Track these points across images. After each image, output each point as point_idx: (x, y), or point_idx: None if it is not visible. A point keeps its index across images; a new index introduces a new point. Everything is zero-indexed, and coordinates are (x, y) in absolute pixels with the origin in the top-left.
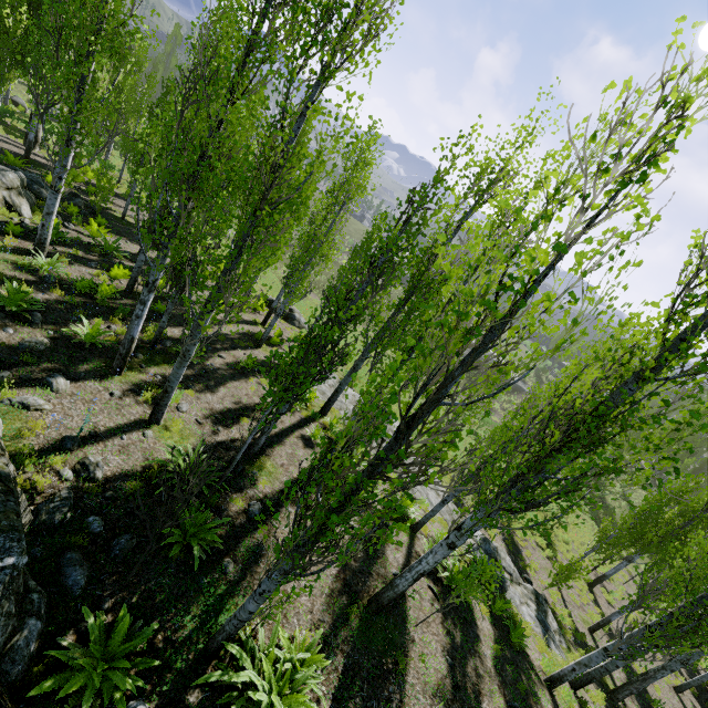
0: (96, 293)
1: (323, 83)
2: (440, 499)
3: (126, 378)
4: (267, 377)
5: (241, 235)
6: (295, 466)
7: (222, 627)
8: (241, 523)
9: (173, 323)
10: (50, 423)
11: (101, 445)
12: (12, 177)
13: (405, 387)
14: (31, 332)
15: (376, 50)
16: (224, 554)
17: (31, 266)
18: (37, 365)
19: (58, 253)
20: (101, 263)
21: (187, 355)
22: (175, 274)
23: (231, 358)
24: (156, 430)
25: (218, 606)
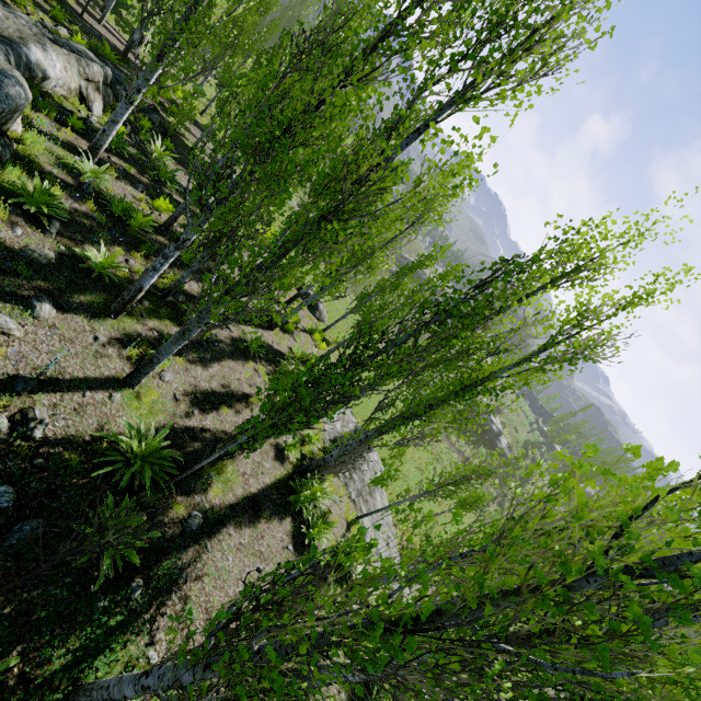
0: (130, 219)
1: (458, 106)
2: (389, 552)
3: (120, 324)
4: (260, 400)
5: (294, 238)
6: (257, 478)
7: (90, 689)
8: (172, 536)
9: (195, 276)
10: (12, 353)
11: (57, 396)
12: (96, 70)
13: (401, 444)
14: (41, 240)
15: (539, 92)
16: (137, 572)
17: (76, 167)
18: (29, 280)
19: (108, 164)
20: (149, 188)
21: (187, 334)
22: (213, 236)
23: (239, 334)
24: (126, 395)
25: (102, 643)
